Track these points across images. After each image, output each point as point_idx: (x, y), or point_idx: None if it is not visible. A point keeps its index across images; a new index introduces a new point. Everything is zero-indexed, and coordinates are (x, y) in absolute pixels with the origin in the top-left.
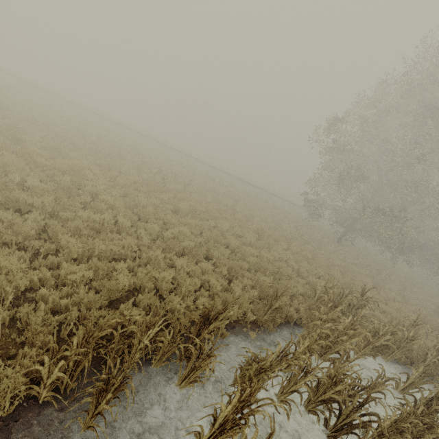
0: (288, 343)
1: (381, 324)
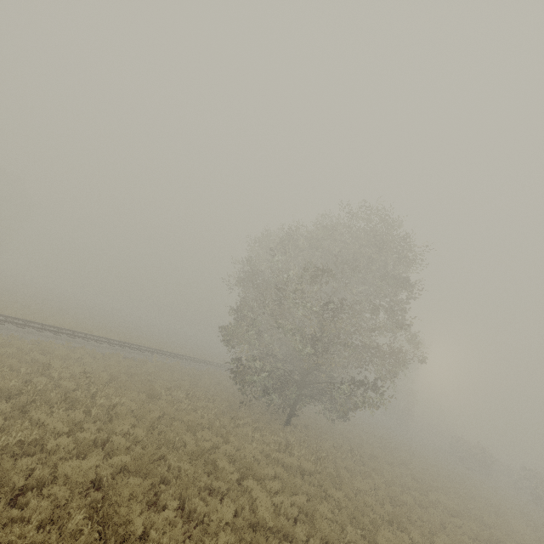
0: None
1: None
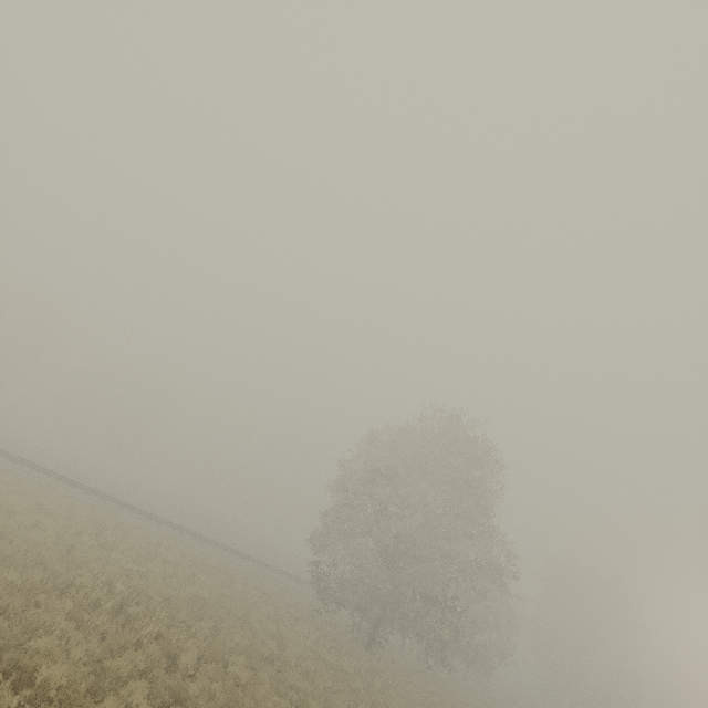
0: None
1: None
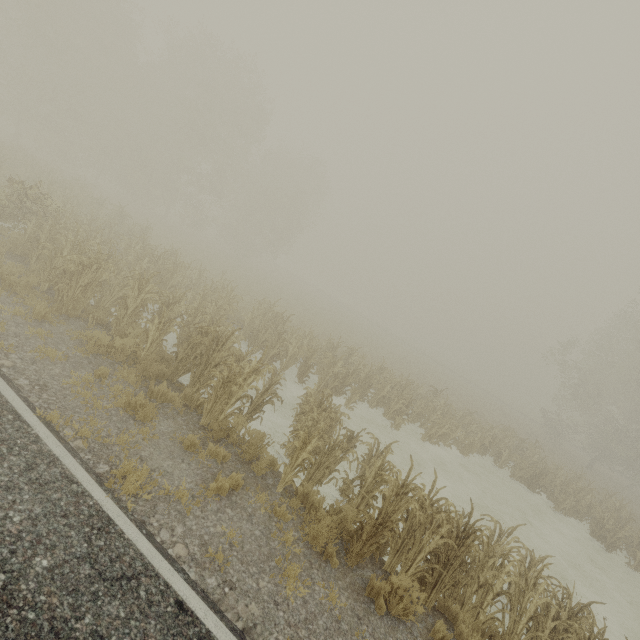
0: (464, 411)
1: (537, 454)
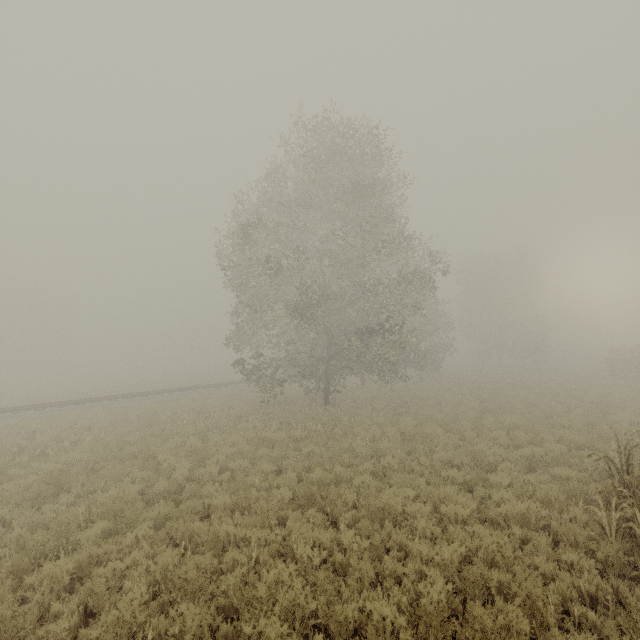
0: None
1: None
